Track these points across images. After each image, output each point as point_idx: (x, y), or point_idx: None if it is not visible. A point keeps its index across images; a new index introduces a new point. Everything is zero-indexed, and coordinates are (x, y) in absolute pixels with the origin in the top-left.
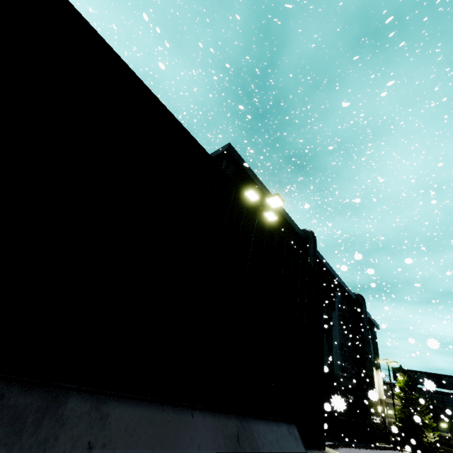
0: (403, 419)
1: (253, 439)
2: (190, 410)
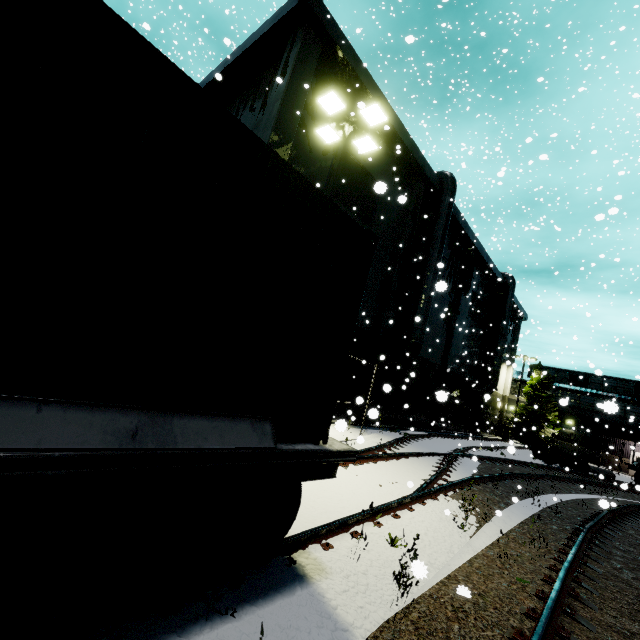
0: (524, 415)
1: (167, 435)
2: (37, 404)
